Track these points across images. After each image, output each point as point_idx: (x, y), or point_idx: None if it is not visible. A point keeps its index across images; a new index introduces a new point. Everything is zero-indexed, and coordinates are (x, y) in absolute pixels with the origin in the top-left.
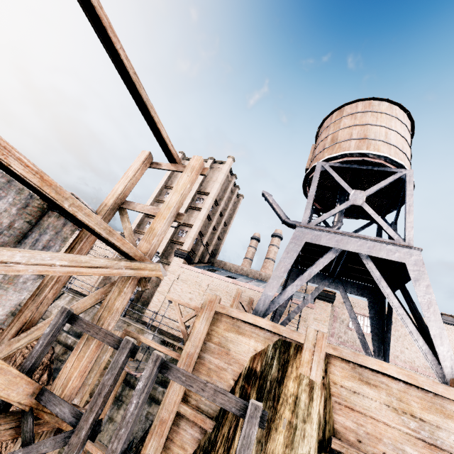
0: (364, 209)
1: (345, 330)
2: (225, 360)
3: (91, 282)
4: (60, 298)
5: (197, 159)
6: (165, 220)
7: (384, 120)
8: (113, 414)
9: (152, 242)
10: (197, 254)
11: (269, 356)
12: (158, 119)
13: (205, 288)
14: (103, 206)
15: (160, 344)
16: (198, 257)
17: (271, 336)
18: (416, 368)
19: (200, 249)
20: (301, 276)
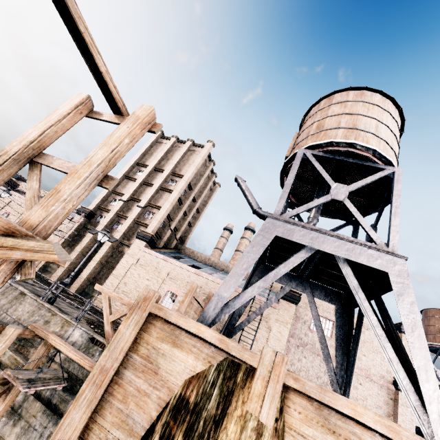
0: (346, 206)
1: (306, 331)
2: (150, 382)
3: None
4: None
5: (146, 108)
6: (80, 180)
7: (375, 112)
8: (6, 432)
9: (50, 210)
10: (163, 238)
11: (210, 381)
12: (91, 40)
13: (165, 276)
14: (1, 154)
15: (87, 342)
16: (164, 241)
17: (216, 353)
18: (371, 376)
19: (167, 233)
20: (266, 276)
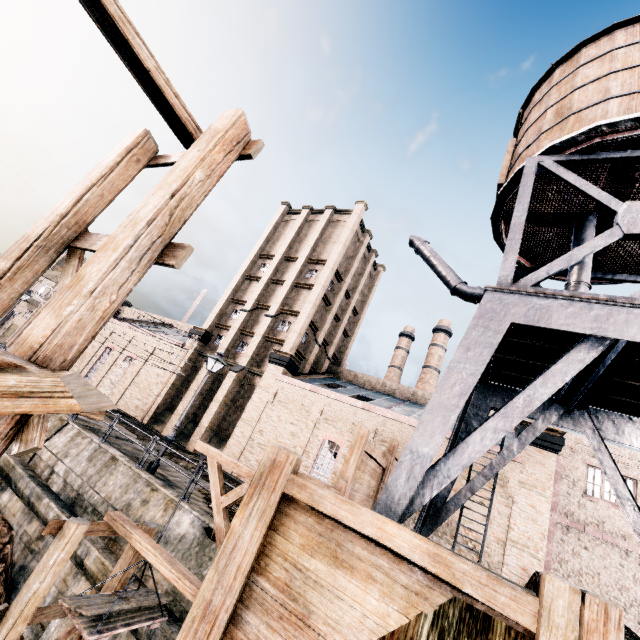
0: None
1: (580, 499)
2: None
3: (149, 402)
4: (61, 432)
5: (228, 115)
6: (116, 253)
7: None
8: None
9: (63, 313)
10: (308, 359)
11: None
12: (120, 11)
13: (316, 416)
14: (20, 242)
15: (202, 535)
16: (311, 363)
17: (427, 586)
18: None
19: (313, 351)
20: (506, 406)
